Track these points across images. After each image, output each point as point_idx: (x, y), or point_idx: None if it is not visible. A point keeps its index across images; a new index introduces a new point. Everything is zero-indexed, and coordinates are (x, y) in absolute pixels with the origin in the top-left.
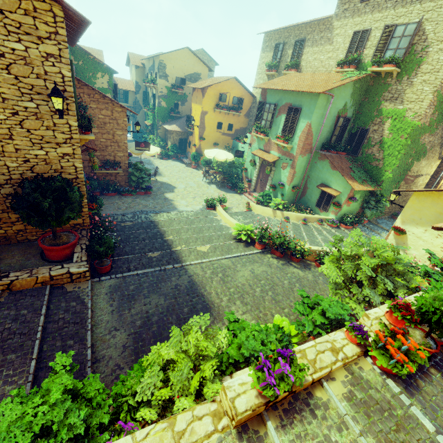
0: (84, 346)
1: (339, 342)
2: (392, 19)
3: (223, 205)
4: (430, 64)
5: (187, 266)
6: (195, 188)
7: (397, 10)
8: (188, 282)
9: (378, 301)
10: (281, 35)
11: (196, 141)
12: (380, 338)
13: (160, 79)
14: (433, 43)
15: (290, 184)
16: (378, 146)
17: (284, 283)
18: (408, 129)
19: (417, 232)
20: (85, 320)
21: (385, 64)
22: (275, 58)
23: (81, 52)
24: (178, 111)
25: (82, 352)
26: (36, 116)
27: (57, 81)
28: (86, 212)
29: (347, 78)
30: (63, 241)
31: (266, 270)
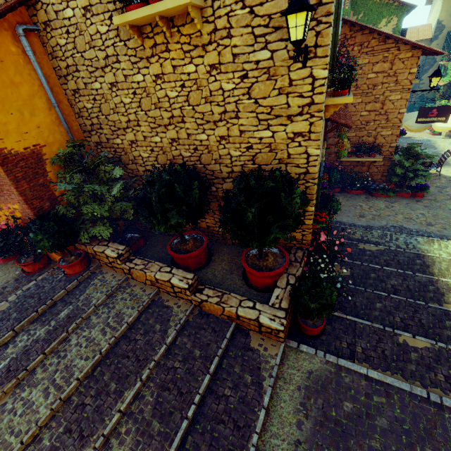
0: None
1: None
2: None
3: None
4: None
5: None
6: None
7: None
8: None
9: None
10: None
11: None
12: None
13: None
14: None
15: None
16: None
17: None
18: None
19: None
20: (250, 430)
21: None
22: None
23: (364, 0)
24: None
25: None
26: (267, 74)
27: None
28: (309, 225)
29: None
30: (267, 264)
31: None
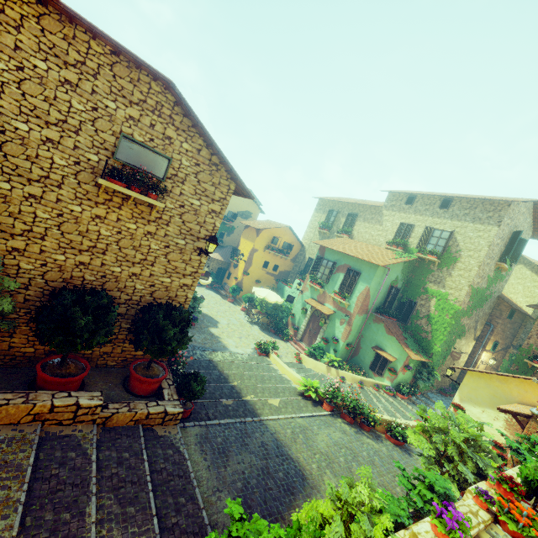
0: (197, 506)
1: (473, 507)
2: (430, 223)
3: (276, 352)
4: (463, 264)
5: (265, 421)
6: (239, 326)
7: (434, 218)
8: (273, 440)
9: (473, 479)
10: (335, 205)
11: (239, 274)
12: (503, 504)
13: None
14: (464, 250)
15: (345, 341)
16: (426, 319)
17: (364, 454)
18: (451, 310)
19: (475, 411)
20: (188, 473)
21: (428, 254)
22: (328, 220)
23: None
24: (222, 240)
25: (197, 514)
26: (180, 251)
27: (209, 228)
28: None
29: (400, 258)
30: (155, 372)
31: (343, 437)
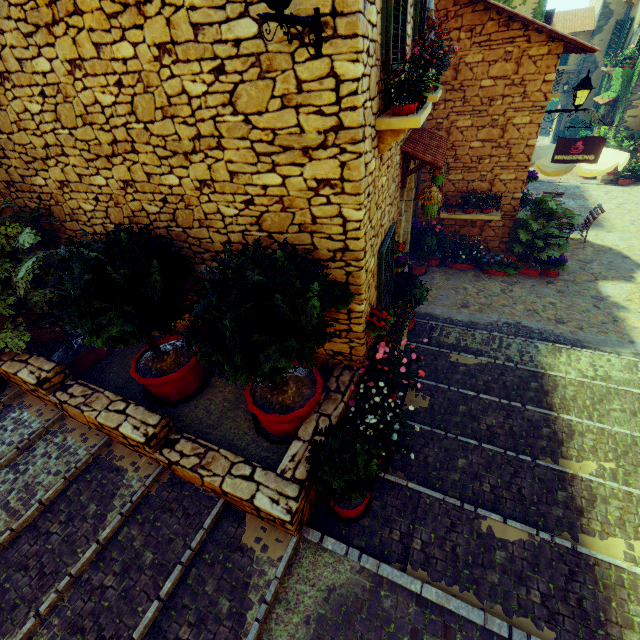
0: None
1: None
2: None
3: None
4: None
5: None
6: None
7: None
8: None
9: None
10: None
11: None
12: None
13: None
14: None
15: None
16: None
17: None
18: None
19: None
20: None
21: None
22: None
23: None
24: None
25: None
26: (258, 67)
27: None
28: (359, 333)
29: None
30: (284, 399)
31: None
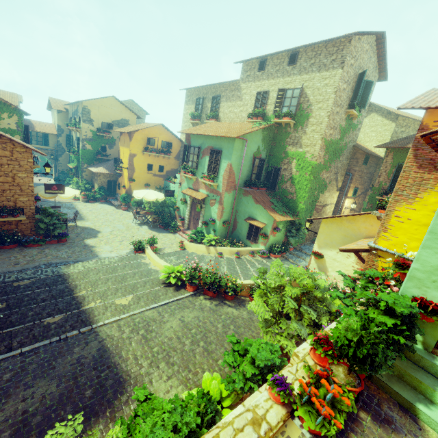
0: None
1: (262, 406)
2: (282, 84)
3: (154, 246)
4: (315, 118)
5: (99, 328)
6: (123, 231)
7: (285, 78)
8: (98, 349)
9: (306, 333)
10: (200, 92)
11: (125, 183)
12: (304, 388)
13: (84, 123)
14: (314, 103)
15: (220, 219)
16: (290, 182)
17: (218, 327)
18: (309, 167)
19: (331, 254)
20: None
21: (283, 116)
22: (197, 109)
23: None
24: (105, 154)
25: None
26: None
27: None
28: None
29: (256, 126)
30: None
31: (198, 316)
